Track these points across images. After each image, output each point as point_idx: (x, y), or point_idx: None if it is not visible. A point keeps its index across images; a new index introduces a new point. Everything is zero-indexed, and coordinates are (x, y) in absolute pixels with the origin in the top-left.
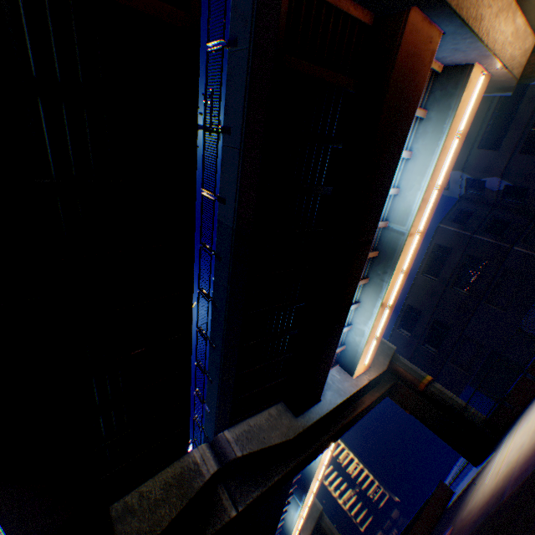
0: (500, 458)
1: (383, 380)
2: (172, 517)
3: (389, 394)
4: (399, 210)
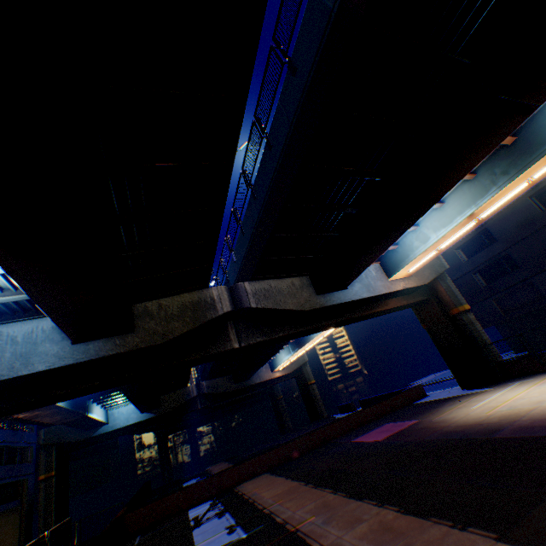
0: (501, 398)
1: (416, 293)
2: (184, 332)
3: (415, 306)
4: None
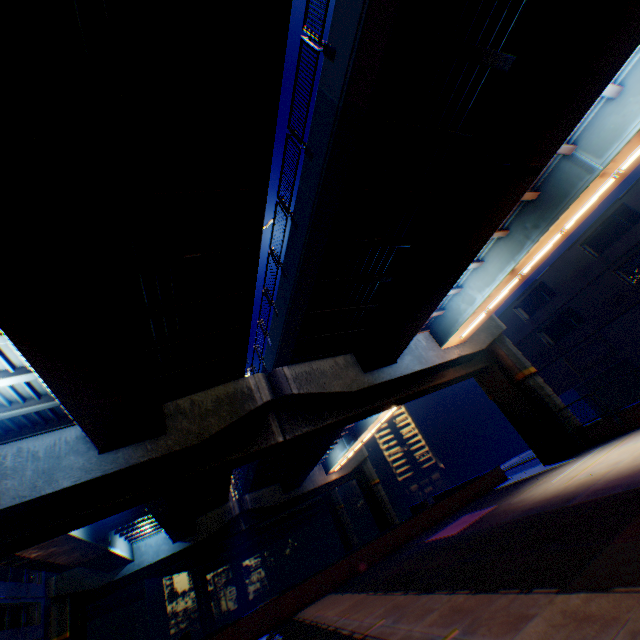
0: (580, 466)
1: (475, 360)
2: (221, 428)
3: (477, 375)
4: (603, 128)
